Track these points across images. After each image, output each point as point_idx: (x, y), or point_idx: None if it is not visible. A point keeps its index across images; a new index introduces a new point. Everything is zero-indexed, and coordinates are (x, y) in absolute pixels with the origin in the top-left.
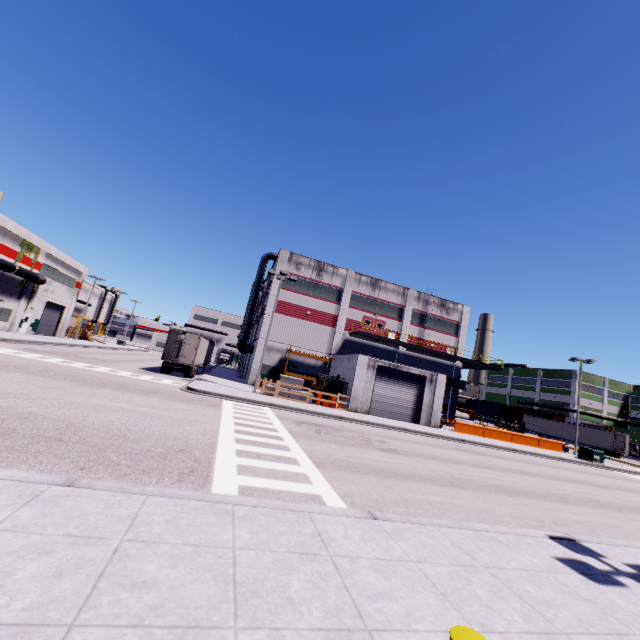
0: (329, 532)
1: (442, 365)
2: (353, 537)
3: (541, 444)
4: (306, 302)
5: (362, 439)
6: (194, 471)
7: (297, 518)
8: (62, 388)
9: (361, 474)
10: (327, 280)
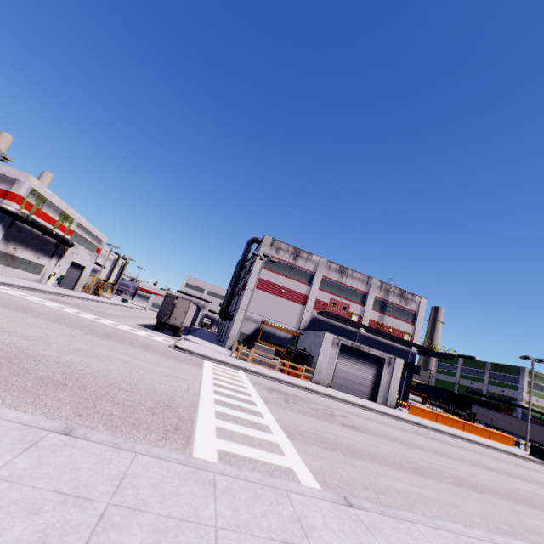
0: (308, 517)
1: (399, 349)
2: (332, 527)
3: (492, 436)
4: (282, 281)
5: (326, 412)
6: (178, 429)
7: (276, 496)
8: (73, 335)
9: (329, 450)
10: (302, 264)
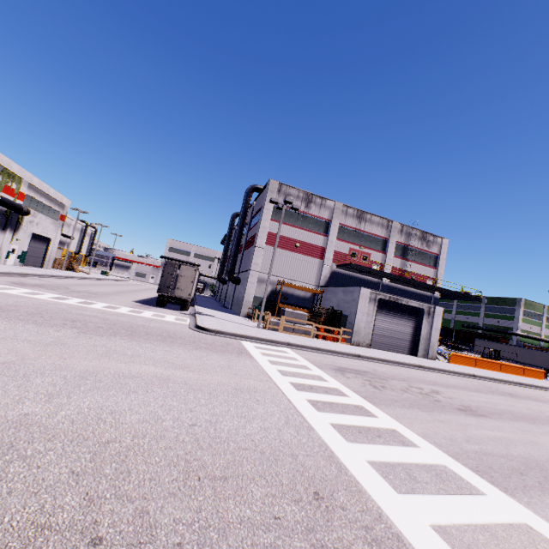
0: None
1: (421, 296)
2: None
3: (526, 373)
4: (295, 234)
5: (419, 392)
6: None
7: None
8: (63, 343)
9: None
10: (315, 212)
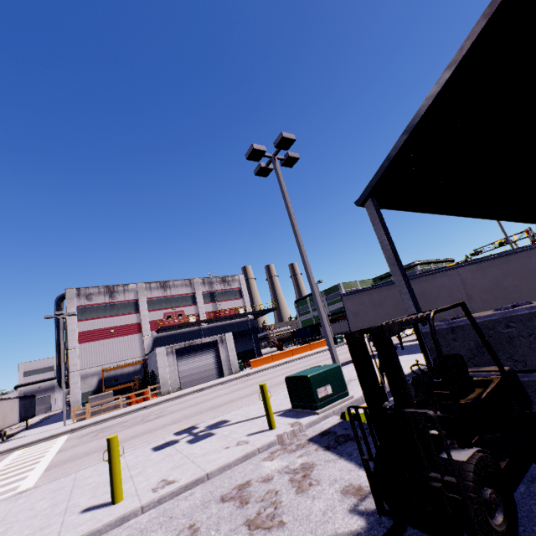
0: None
1: (239, 323)
2: None
3: (312, 347)
4: (107, 323)
5: (140, 420)
6: None
7: None
8: None
9: (87, 456)
10: (121, 298)
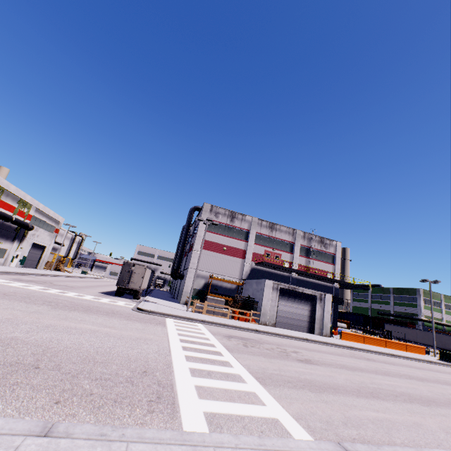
0: None
1: (324, 286)
2: None
3: (408, 348)
4: (223, 240)
5: (280, 350)
6: (160, 397)
7: None
8: (40, 312)
9: (298, 389)
10: (238, 224)
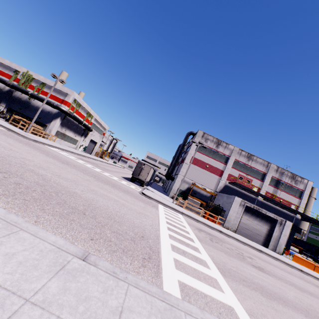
0: None
1: (286, 214)
2: None
3: None
4: (207, 160)
5: (238, 253)
6: (150, 258)
7: None
8: (90, 181)
9: (251, 290)
10: (221, 150)
